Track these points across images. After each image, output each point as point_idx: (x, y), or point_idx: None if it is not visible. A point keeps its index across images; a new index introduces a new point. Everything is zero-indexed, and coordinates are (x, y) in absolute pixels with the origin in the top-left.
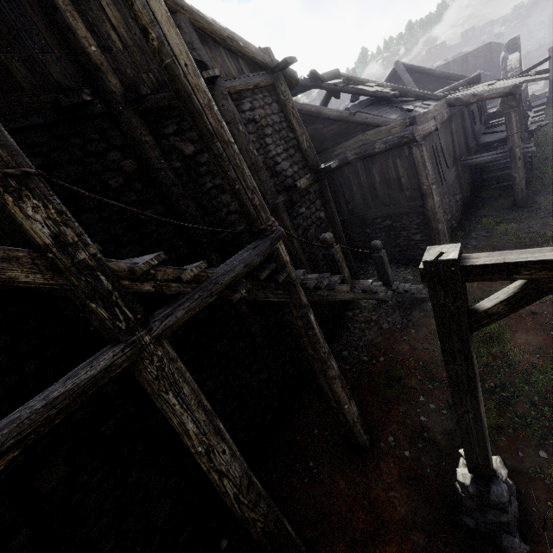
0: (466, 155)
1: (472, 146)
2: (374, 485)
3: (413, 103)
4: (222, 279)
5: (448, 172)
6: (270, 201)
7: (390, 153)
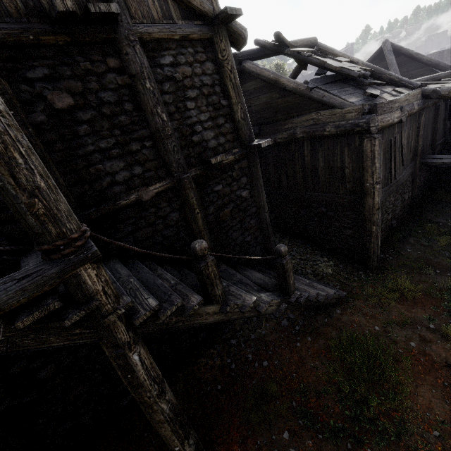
0: (429, 152)
1: (439, 143)
2: None
3: (384, 87)
4: None
5: (403, 169)
6: (175, 175)
7: (339, 139)
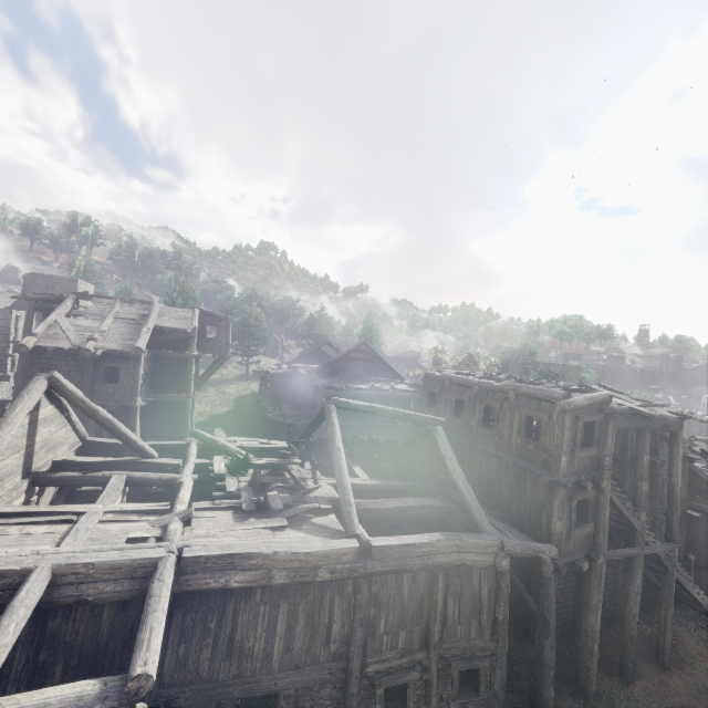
0: None
1: None
2: (667, 681)
3: None
4: (660, 549)
5: None
6: (654, 515)
7: None
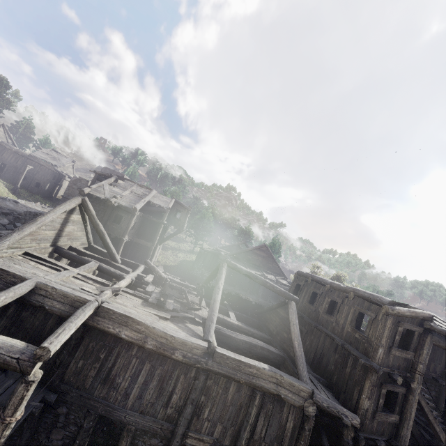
0: None
1: None
2: None
3: None
4: None
5: None
6: None
7: None
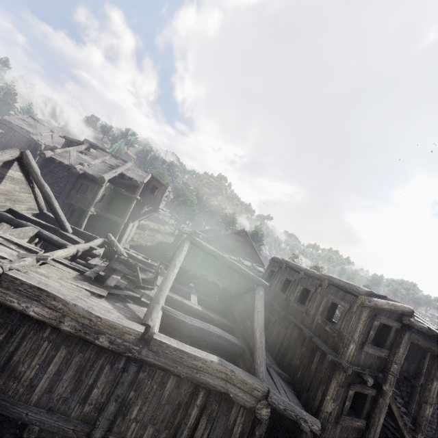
0: None
1: None
2: None
3: None
4: None
5: None
6: None
7: None
